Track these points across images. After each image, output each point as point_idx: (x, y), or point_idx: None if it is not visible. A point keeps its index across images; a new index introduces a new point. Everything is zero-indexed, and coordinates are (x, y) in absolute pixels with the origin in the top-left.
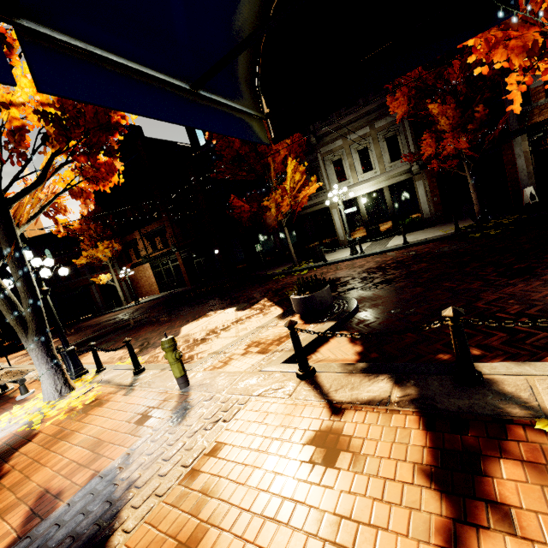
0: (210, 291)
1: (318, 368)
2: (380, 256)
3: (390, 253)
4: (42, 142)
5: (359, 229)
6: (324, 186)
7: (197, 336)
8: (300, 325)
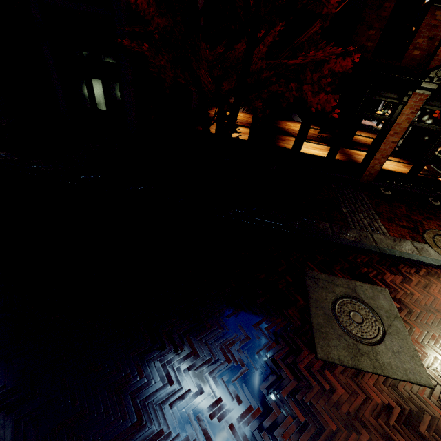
0: None
1: None
2: None
3: None
4: None
5: None
6: None
7: None
8: None
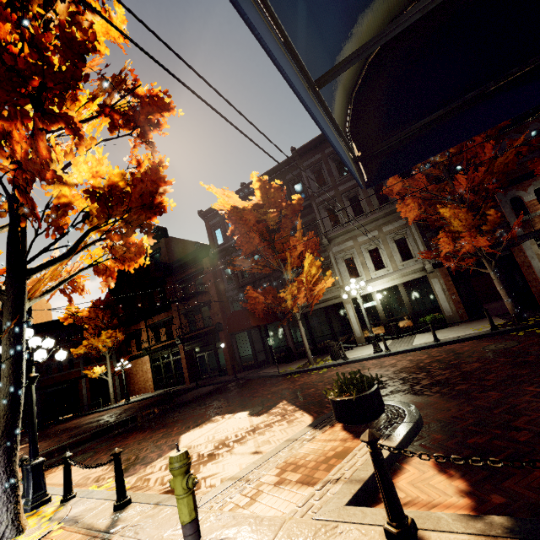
0: (212, 390)
1: (417, 520)
2: (411, 354)
3: (422, 351)
4: (82, 219)
5: (376, 326)
6: (336, 282)
7: (202, 449)
8: (349, 440)
